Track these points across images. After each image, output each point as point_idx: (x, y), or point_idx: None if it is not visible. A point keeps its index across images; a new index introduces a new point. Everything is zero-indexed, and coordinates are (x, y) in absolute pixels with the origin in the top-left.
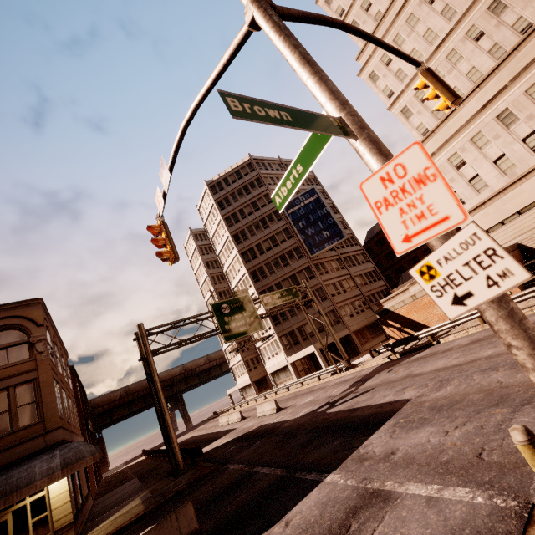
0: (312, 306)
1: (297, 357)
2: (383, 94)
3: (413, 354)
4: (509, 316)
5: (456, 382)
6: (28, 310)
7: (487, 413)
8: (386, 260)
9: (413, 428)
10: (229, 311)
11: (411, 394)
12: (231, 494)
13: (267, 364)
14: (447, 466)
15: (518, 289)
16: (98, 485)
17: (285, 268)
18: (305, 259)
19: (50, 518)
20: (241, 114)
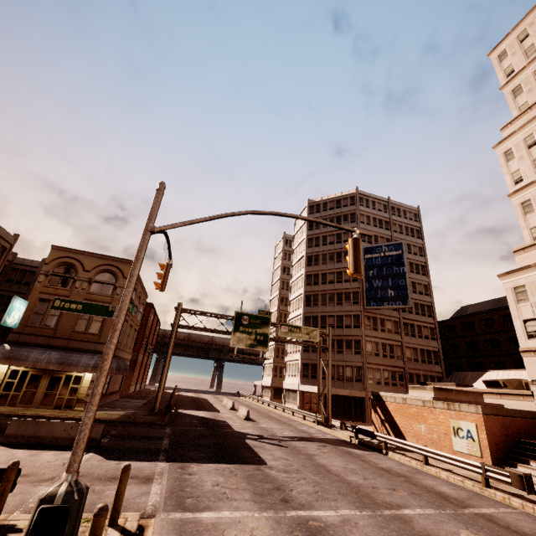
0: (343, 352)
1: (305, 388)
2: (510, 177)
3: (360, 447)
4: (86, 408)
5: (294, 475)
6: (123, 265)
7: (243, 492)
8: (466, 347)
9: (222, 474)
10: (247, 323)
11: (273, 464)
12: (139, 440)
13: (285, 379)
14: (179, 491)
15: (490, 458)
16: (135, 390)
17: (337, 306)
18: (359, 307)
19: (79, 390)
20: (56, 307)
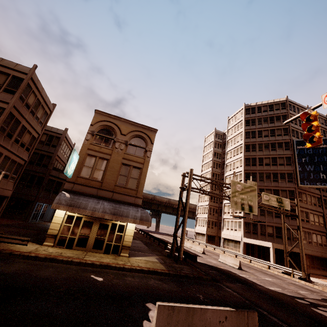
0: (280, 217)
1: (251, 241)
2: None
3: None
4: None
5: None
6: (150, 133)
7: None
8: None
9: None
10: (240, 190)
11: None
12: None
13: (223, 231)
14: None
15: None
16: None
17: (273, 182)
18: (293, 184)
19: (123, 237)
20: None
